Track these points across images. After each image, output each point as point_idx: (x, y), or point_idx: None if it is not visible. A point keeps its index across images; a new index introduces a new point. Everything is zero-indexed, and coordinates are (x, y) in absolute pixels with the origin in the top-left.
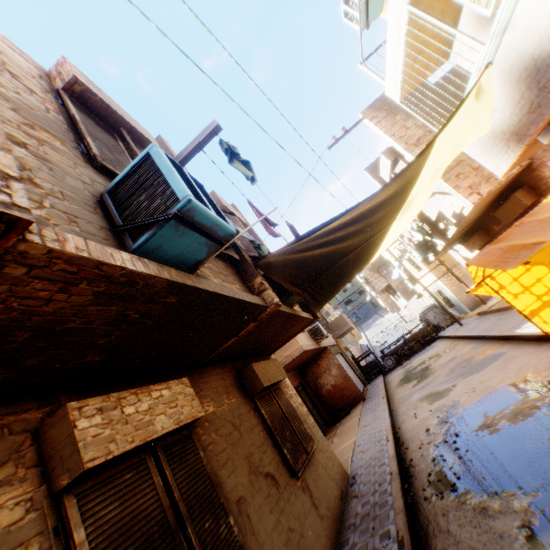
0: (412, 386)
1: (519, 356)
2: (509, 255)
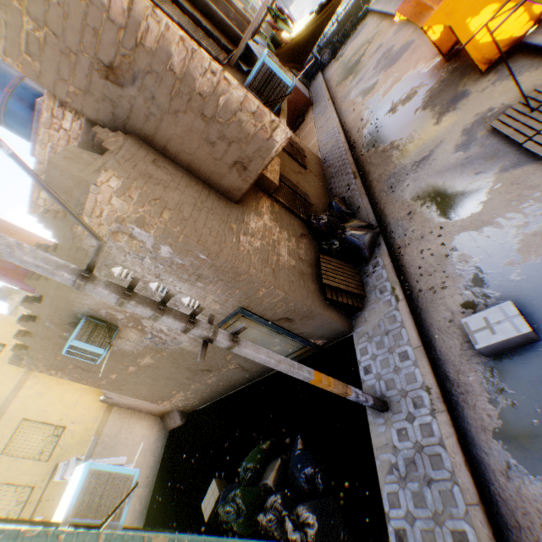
0: (349, 84)
1: (421, 47)
2: (418, 11)
